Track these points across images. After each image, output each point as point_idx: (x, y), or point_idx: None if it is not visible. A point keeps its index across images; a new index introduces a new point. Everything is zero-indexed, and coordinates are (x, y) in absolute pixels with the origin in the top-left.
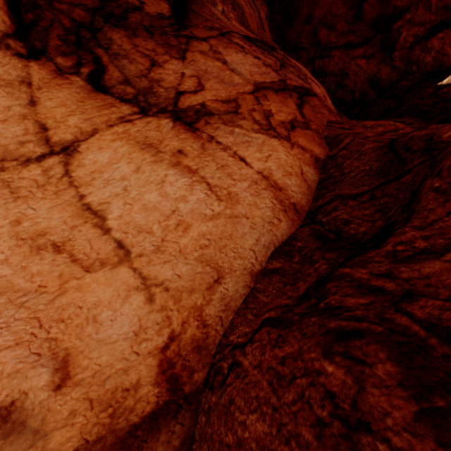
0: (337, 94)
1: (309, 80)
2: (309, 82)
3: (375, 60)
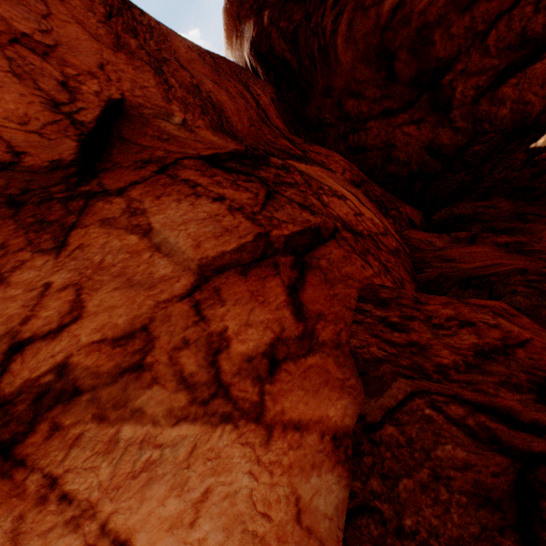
0: (388, 170)
1: (324, 198)
2: (324, 201)
3: (427, 124)
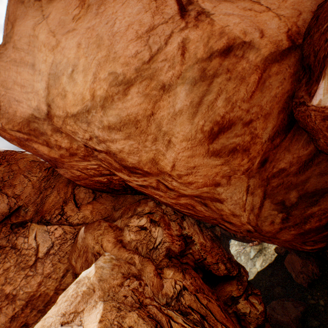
0: None
1: None
2: None
3: None
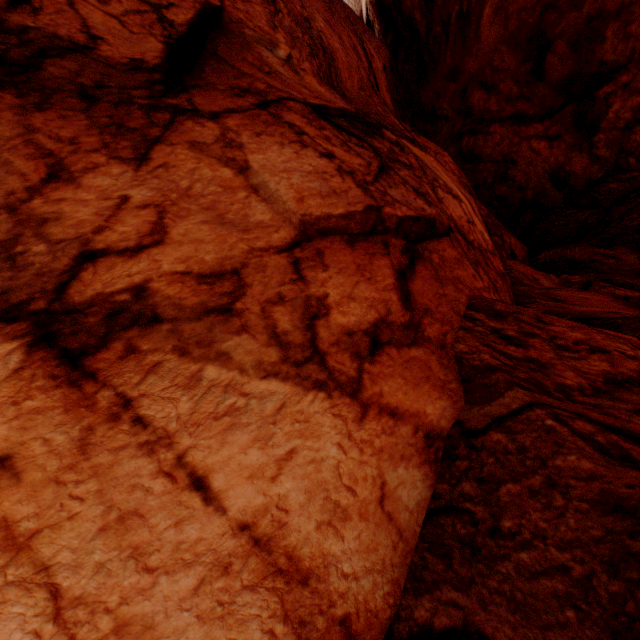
0: (497, 190)
1: (439, 192)
2: (439, 195)
3: (563, 143)
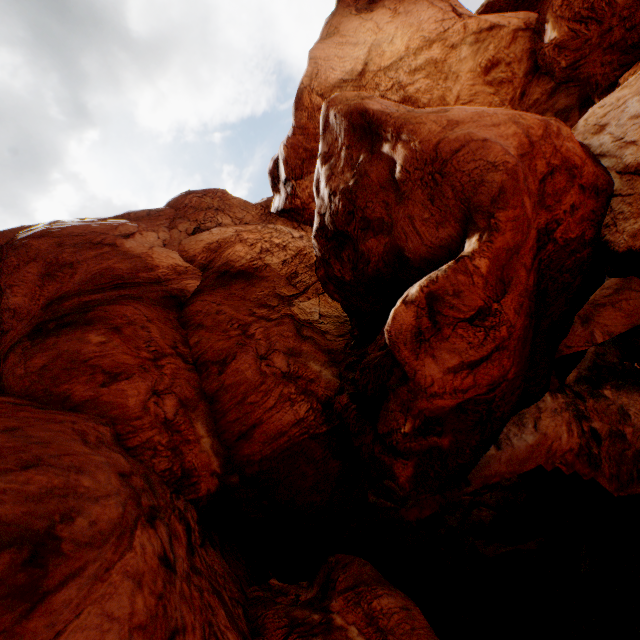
0: None
1: None
2: None
3: None
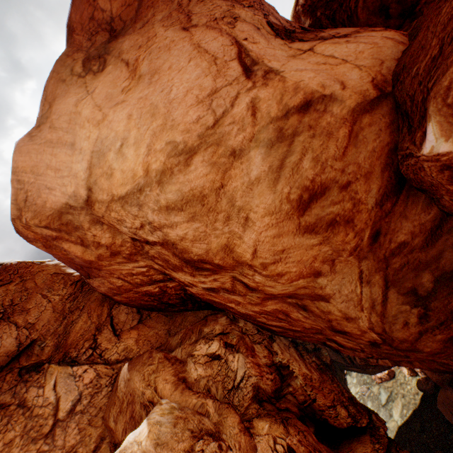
0: None
1: None
2: None
3: None
